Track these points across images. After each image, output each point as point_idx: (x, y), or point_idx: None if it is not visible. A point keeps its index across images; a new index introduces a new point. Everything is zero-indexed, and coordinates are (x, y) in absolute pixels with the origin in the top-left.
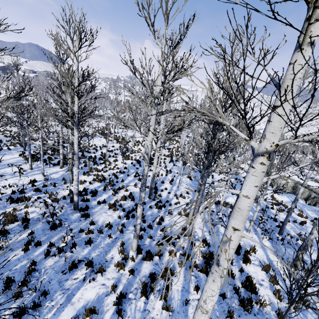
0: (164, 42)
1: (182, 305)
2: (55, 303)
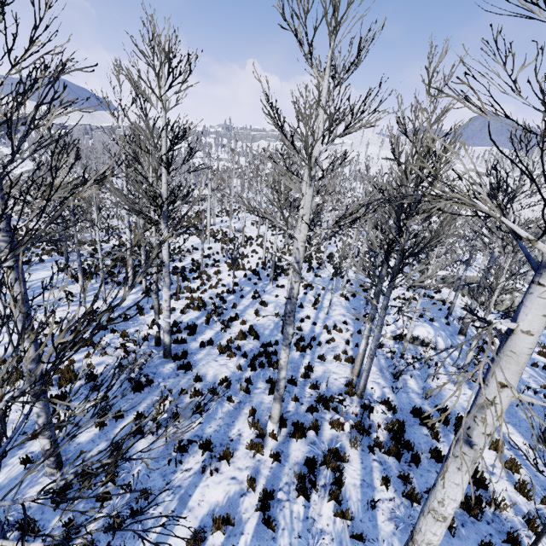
0: (327, 71)
1: (365, 509)
2: (163, 510)
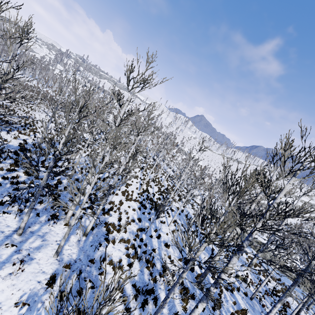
0: None
1: None
2: None
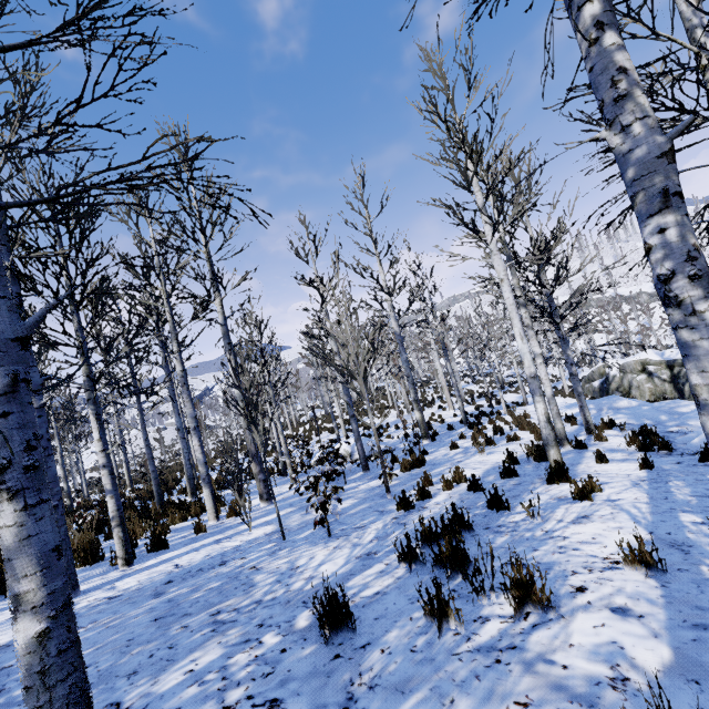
0: None
1: None
2: None
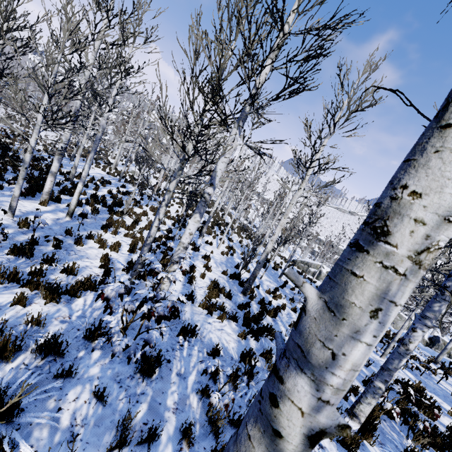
0: None
1: None
2: None
